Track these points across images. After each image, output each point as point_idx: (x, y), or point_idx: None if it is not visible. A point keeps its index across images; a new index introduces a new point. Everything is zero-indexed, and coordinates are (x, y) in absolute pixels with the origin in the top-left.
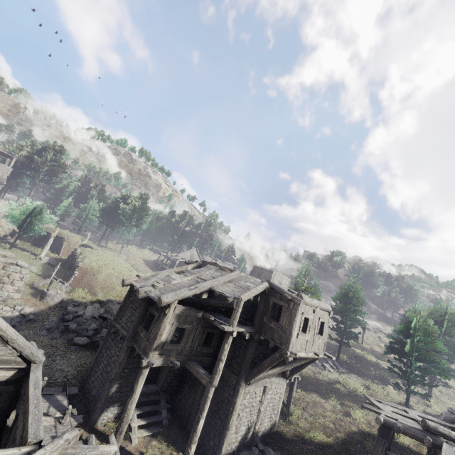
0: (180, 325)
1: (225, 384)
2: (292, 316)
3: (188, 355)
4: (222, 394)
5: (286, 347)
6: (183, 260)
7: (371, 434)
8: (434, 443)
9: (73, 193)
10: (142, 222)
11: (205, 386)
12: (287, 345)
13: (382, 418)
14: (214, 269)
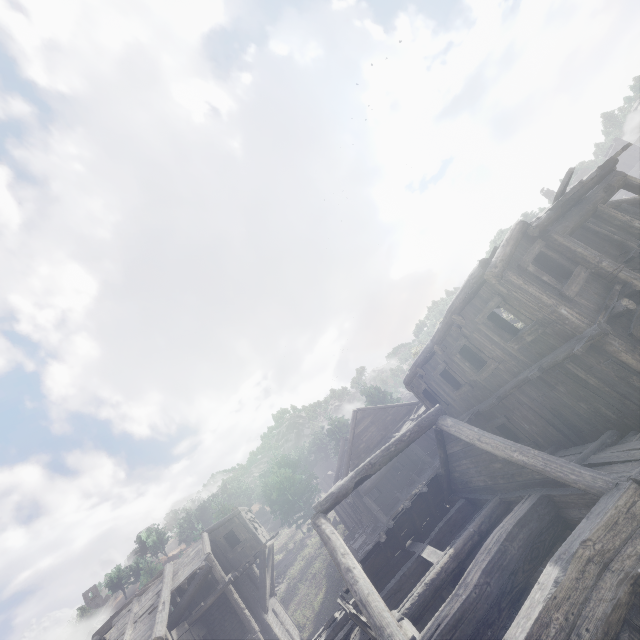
0: None
1: None
2: (245, 524)
3: None
4: None
5: (261, 544)
6: None
7: (330, 561)
8: None
9: None
10: None
11: None
12: (260, 542)
13: None
14: (136, 603)
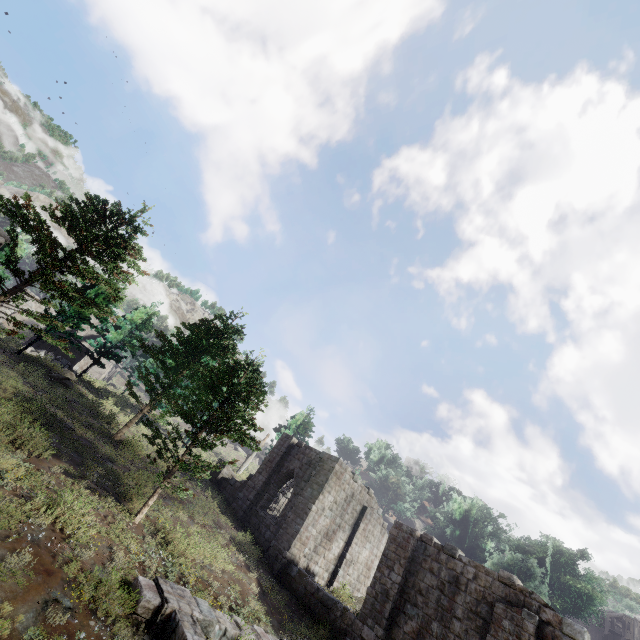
0: None
1: None
2: None
3: None
4: None
5: None
6: None
7: None
8: None
9: None
10: None
11: None
12: None
13: None
14: None
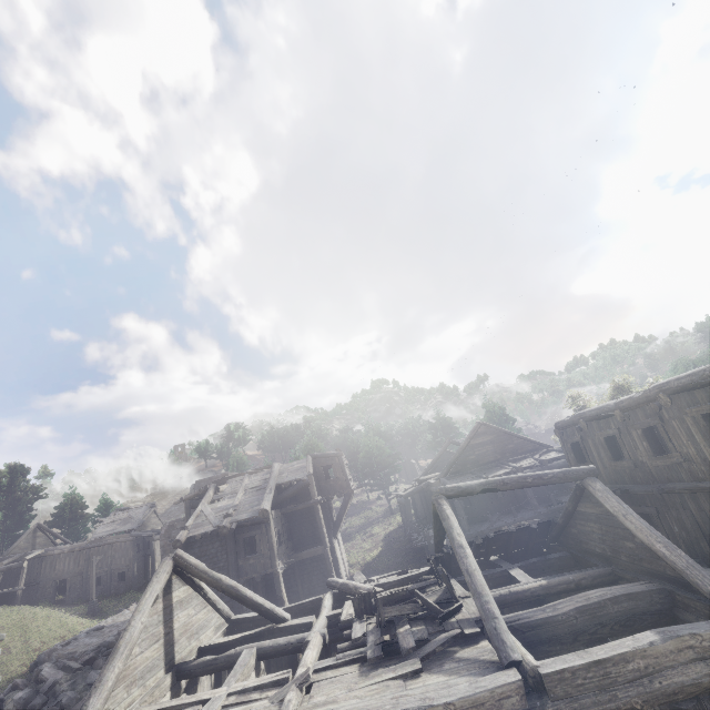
0: (277, 528)
1: (320, 555)
2: (342, 466)
3: (287, 554)
4: (323, 563)
5: (350, 488)
6: (36, 554)
7: (390, 532)
8: (426, 485)
9: None
10: None
11: (302, 577)
12: (350, 486)
13: (404, 495)
14: (247, 477)
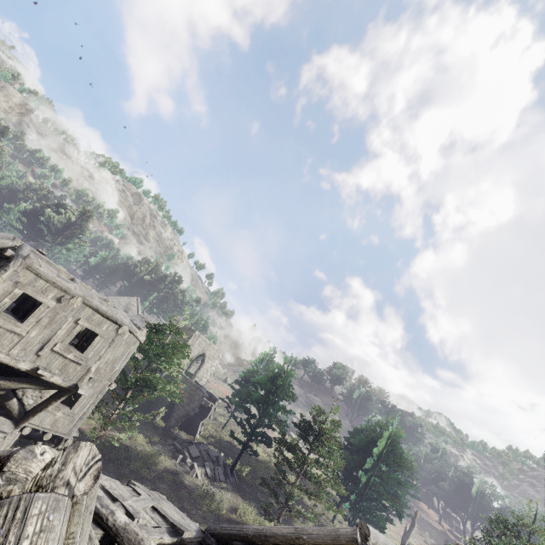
0: None
1: None
2: None
3: None
4: None
5: None
6: None
7: None
8: None
9: (4, 188)
10: (73, 244)
11: None
12: None
13: None
14: None
